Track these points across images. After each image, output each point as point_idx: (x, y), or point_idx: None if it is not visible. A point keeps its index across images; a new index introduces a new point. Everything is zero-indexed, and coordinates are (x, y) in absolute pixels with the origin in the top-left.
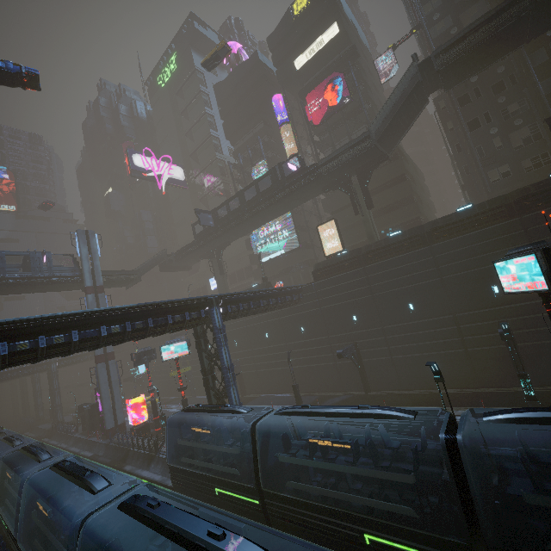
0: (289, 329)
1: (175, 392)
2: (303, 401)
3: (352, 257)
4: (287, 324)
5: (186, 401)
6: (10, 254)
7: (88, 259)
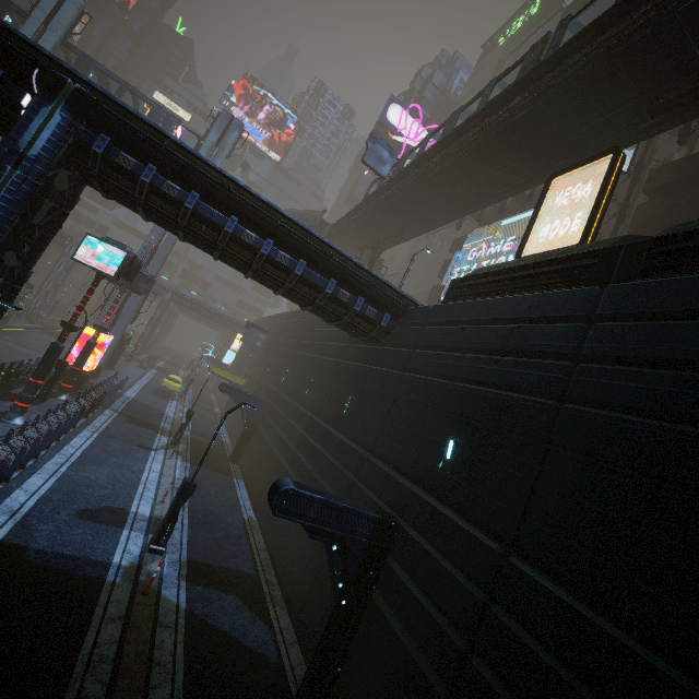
0: (336, 391)
1: (224, 405)
2: (214, 544)
3: (585, 254)
4: (342, 379)
5: (55, 349)
6: (134, 92)
7: (209, 150)
